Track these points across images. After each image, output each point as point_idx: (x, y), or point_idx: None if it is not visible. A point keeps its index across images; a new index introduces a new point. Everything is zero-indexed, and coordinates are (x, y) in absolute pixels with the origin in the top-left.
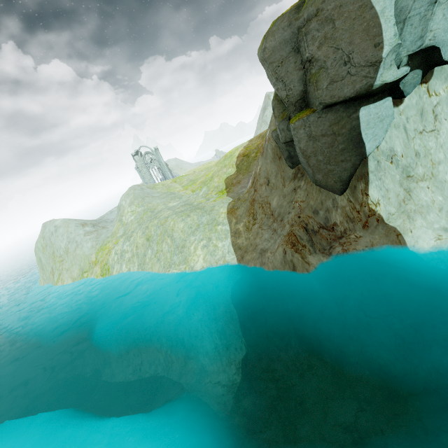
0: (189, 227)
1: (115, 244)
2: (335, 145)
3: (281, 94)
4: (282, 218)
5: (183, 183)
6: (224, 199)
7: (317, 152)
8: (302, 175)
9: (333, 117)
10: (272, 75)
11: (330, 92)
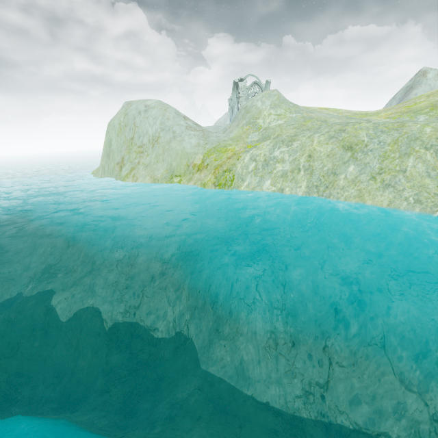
0: None
1: (248, 148)
2: None
3: None
4: None
5: (344, 113)
6: None
7: None
8: None
9: None
10: None
11: None
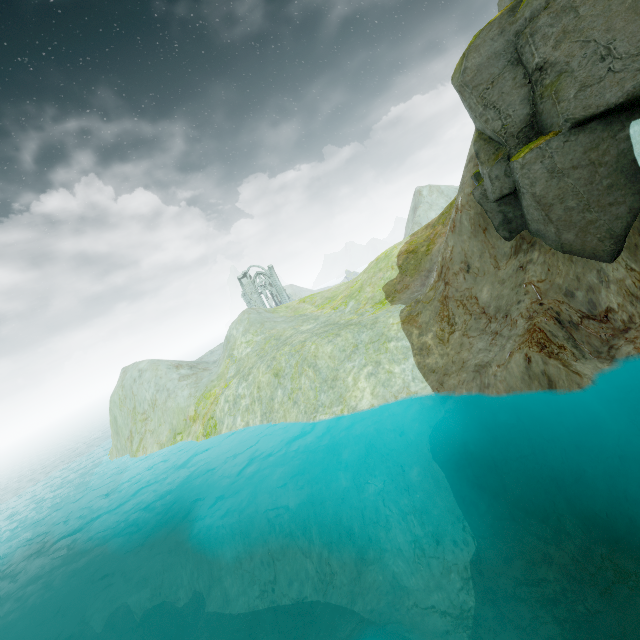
0: (341, 350)
1: (224, 388)
2: (596, 180)
3: (493, 126)
4: (506, 312)
5: (316, 303)
6: (390, 308)
7: (565, 196)
8: (532, 244)
9: (588, 139)
10: (477, 103)
11: (581, 101)
